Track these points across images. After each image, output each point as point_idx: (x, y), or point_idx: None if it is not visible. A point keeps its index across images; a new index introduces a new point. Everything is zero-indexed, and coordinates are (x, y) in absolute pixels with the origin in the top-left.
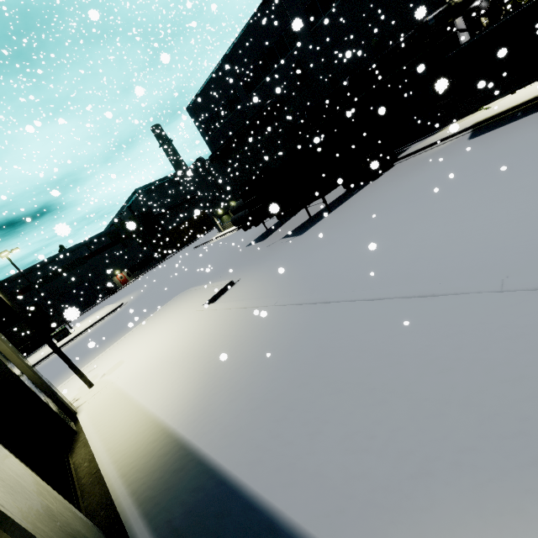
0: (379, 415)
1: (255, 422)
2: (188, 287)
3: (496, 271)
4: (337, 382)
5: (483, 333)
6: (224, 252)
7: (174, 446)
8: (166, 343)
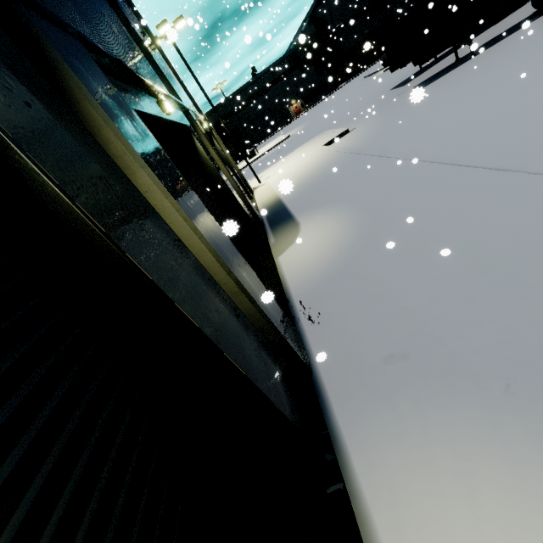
0: (325, 193)
1: (300, 195)
2: (329, 128)
3: (425, 148)
4: (326, 185)
5: (371, 173)
6: (374, 93)
7: (277, 200)
8: (294, 166)
